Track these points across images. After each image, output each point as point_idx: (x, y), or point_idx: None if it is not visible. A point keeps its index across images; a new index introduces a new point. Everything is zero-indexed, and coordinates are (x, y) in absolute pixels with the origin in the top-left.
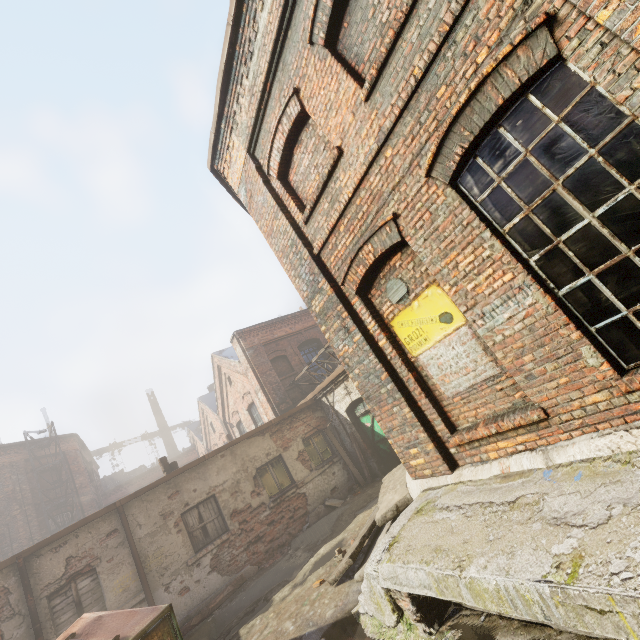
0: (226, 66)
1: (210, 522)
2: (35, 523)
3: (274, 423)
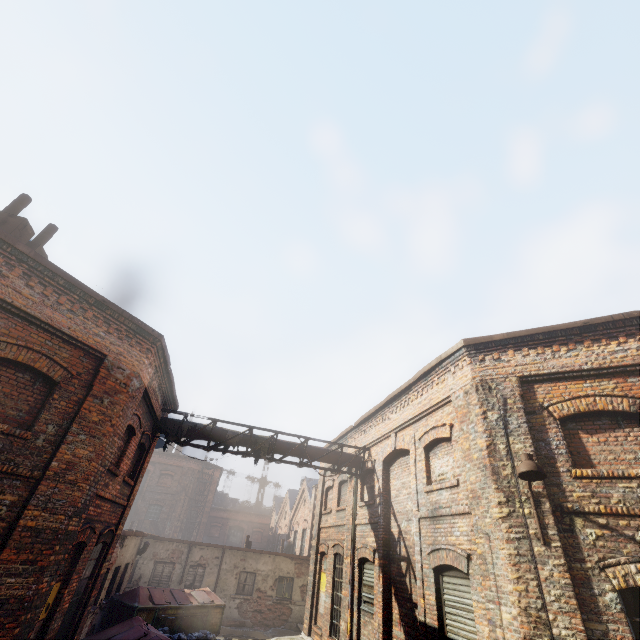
0: (328, 446)
1: (248, 584)
2: (185, 508)
3: (300, 558)
